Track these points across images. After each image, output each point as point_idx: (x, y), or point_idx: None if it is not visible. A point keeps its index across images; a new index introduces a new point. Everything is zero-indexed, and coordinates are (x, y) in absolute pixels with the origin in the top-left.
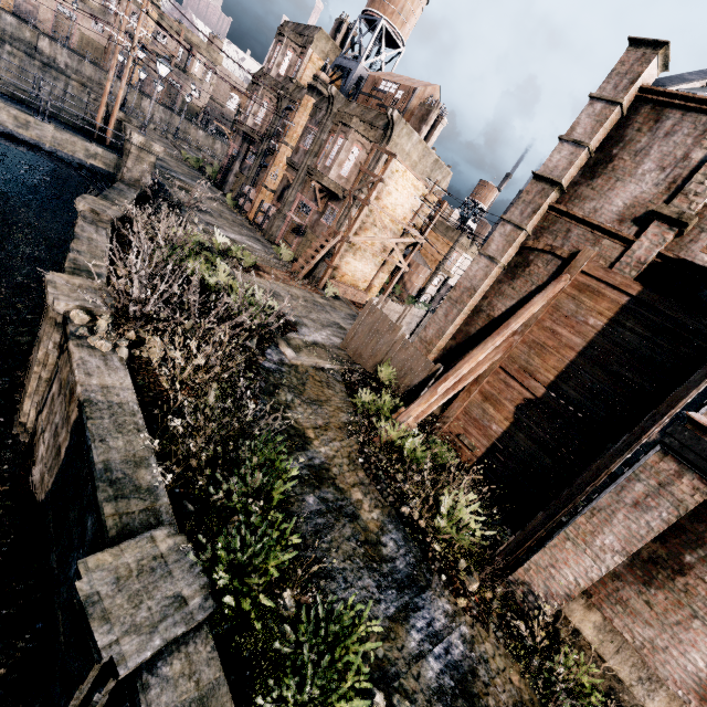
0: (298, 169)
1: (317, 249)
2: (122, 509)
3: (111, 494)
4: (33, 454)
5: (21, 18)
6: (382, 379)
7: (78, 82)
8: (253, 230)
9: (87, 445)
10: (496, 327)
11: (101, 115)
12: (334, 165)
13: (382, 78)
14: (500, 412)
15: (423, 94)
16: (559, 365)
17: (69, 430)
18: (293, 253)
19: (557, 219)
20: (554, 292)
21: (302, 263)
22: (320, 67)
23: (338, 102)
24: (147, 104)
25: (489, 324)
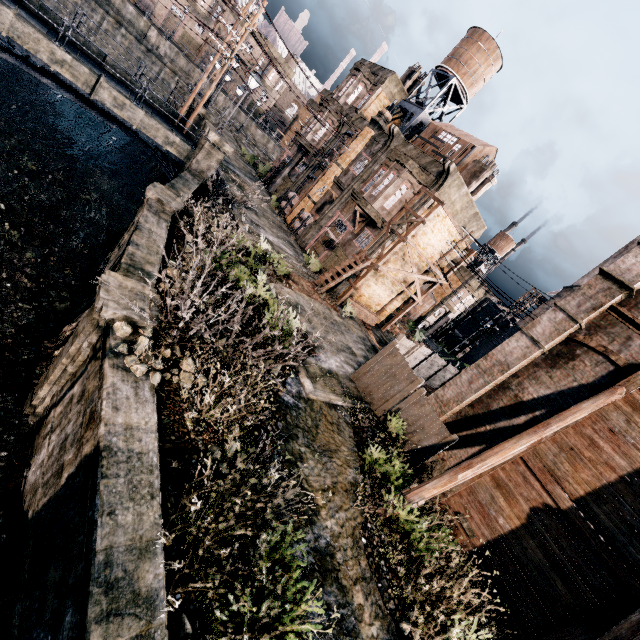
0: (344, 190)
1: (345, 268)
2: (111, 637)
3: (103, 608)
4: (35, 445)
5: (140, 9)
6: (390, 429)
7: (171, 69)
8: (288, 233)
9: (93, 518)
10: (523, 411)
11: (186, 107)
12: (380, 196)
13: (443, 129)
14: (512, 507)
15: (480, 152)
16: (594, 481)
17: (77, 460)
18: (320, 265)
19: (617, 322)
20: (605, 402)
21: (327, 278)
22: (385, 105)
23: (397, 140)
24: (222, 99)
25: (516, 405)
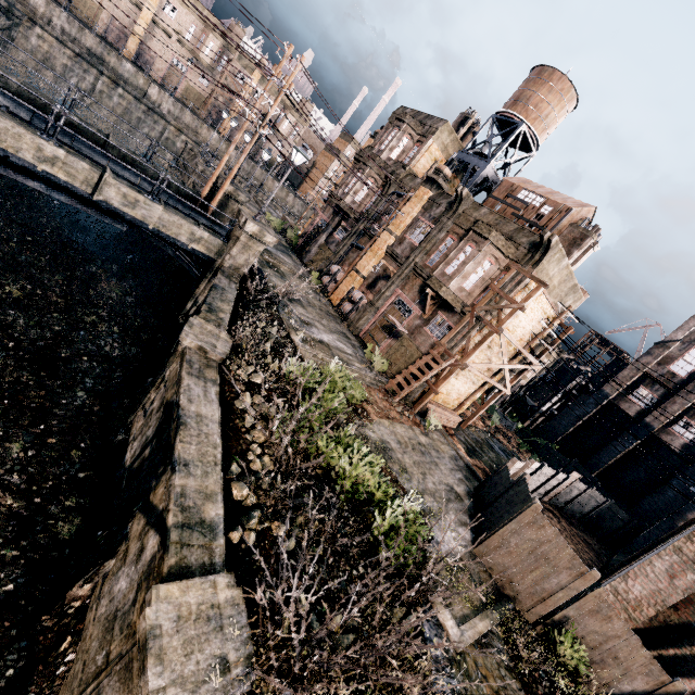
0: (403, 264)
1: (423, 369)
2: None
3: None
4: None
5: (138, 65)
6: (563, 658)
7: (176, 127)
8: (338, 318)
9: None
10: None
11: (209, 186)
12: (457, 275)
13: (523, 187)
14: None
15: (577, 214)
16: None
17: None
18: (386, 361)
19: None
20: None
21: (401, 382)
22: (436, 157)
23: (465, 203)
24: (234, 154)
25: None
